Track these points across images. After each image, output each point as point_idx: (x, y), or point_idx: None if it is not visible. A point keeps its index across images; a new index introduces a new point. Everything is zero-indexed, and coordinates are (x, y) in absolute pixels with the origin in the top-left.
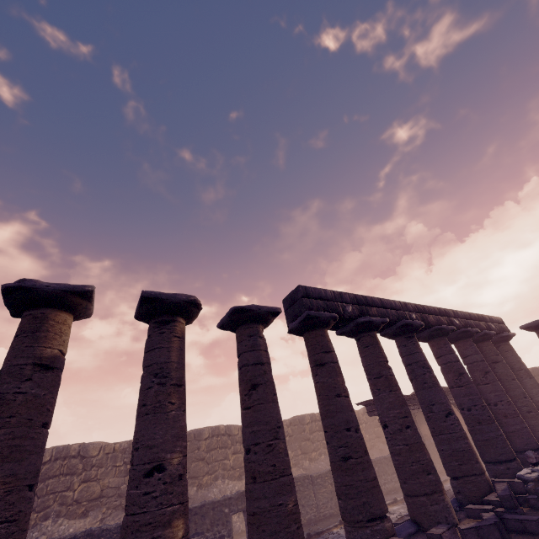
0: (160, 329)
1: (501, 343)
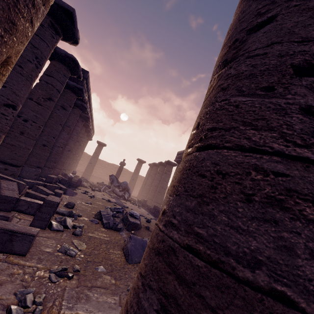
0: (53, 33)
1: (87, 139)
